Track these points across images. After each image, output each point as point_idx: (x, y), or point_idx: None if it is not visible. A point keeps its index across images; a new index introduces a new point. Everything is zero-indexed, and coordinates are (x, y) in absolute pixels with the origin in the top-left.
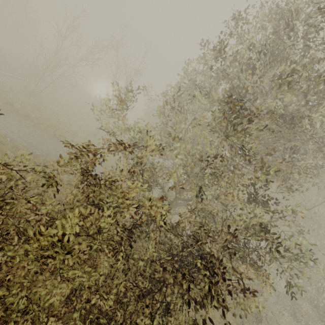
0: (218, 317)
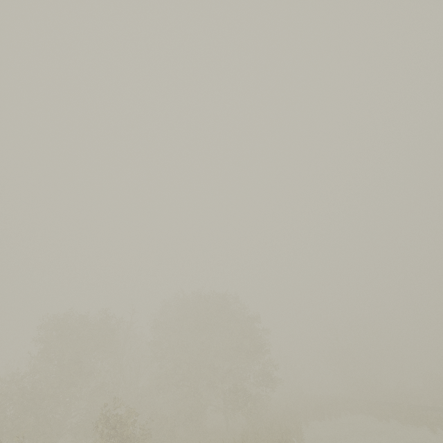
0: None
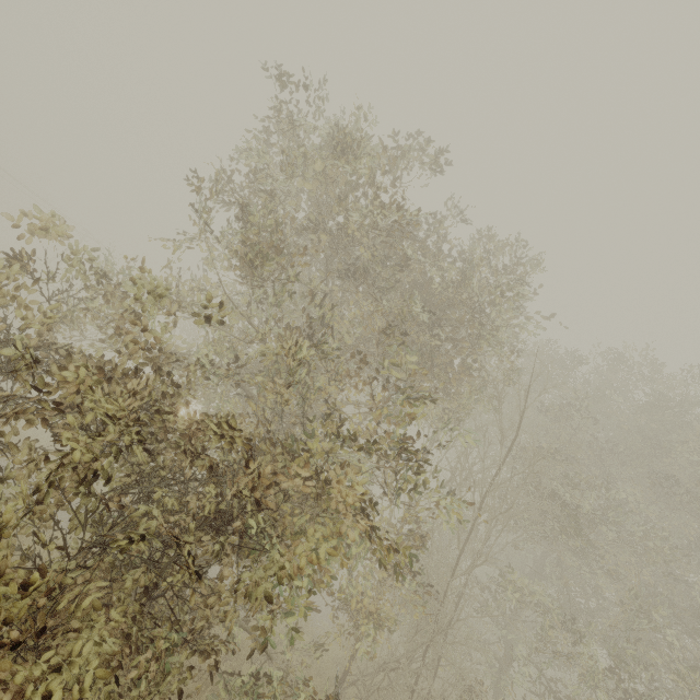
0: None
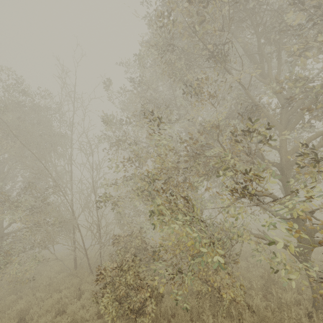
0: None
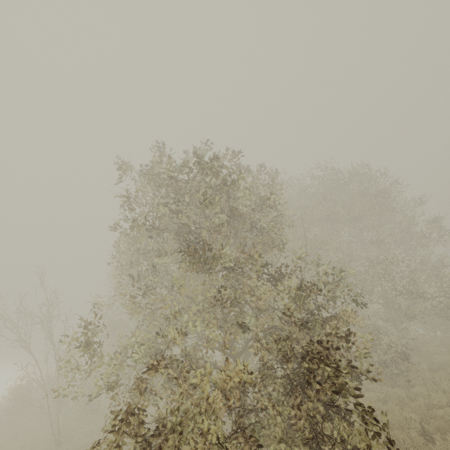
0: (394, 406)
